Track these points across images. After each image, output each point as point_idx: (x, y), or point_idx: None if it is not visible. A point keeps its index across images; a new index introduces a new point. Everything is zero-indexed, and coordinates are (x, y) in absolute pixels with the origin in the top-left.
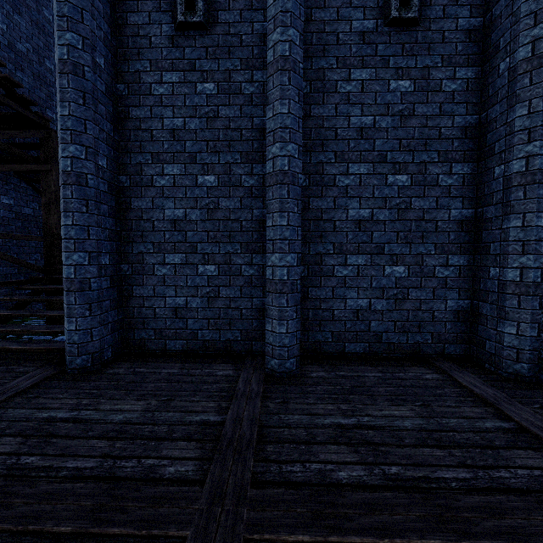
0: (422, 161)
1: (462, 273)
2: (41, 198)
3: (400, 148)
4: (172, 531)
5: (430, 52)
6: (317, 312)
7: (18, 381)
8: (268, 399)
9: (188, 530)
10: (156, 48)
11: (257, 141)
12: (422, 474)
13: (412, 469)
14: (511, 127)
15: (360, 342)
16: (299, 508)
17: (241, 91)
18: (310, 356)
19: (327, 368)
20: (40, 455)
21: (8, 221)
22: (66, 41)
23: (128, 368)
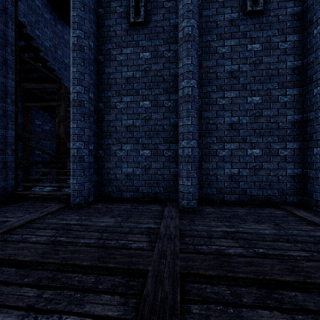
0: (268, 88)
1: (296, 153)
2: (53, 121)
3: (254, 82)
4: (141, 267)
5: (271, 27)
6: (207, 176)
7: (47, 208)
8: (182, 219)
9: (149, 267)
10: (119, 36)
11: (172, 81)
12: (279, 253)
13: (272, 250)
14: None
15: (233, 194)
16: (208, 262)
17: (163, 55)
18: (204, 202)
19: (214, 207)
20: (66, 237)
21: (38, 133)
22: (76, 35)
23: (103, 205)
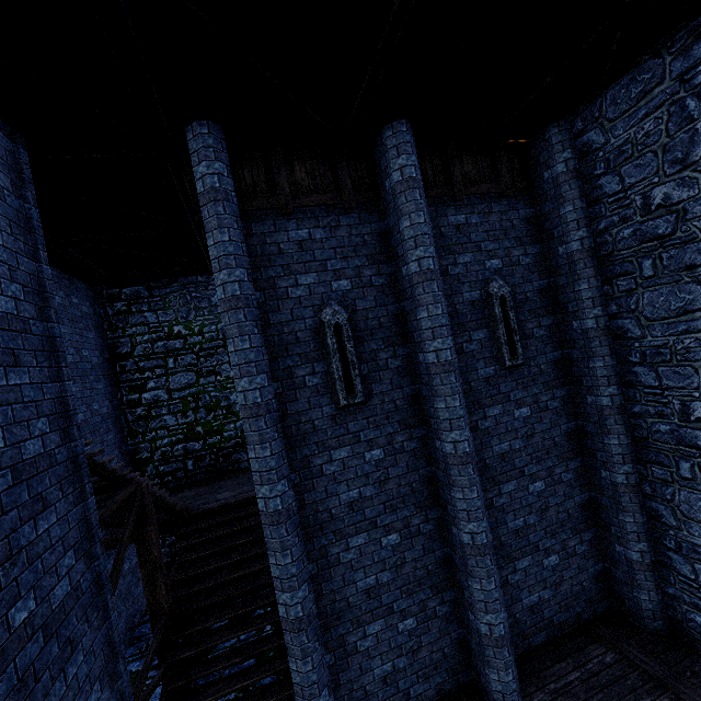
0: (549, 467)
1: (593, 544)
2: None
3: (532, 462)
4: None
5: (535, 382)
6: None
7: None
8: None
9: None
10: (321, 430)
11: (426, 489)
12: None
13: None
14: (608, 448)
15: (540, 632)
16: None
17: (404, 449)
18: None
19: (536, 683)
20: None
21: None
22: (278, 493)
23: None
